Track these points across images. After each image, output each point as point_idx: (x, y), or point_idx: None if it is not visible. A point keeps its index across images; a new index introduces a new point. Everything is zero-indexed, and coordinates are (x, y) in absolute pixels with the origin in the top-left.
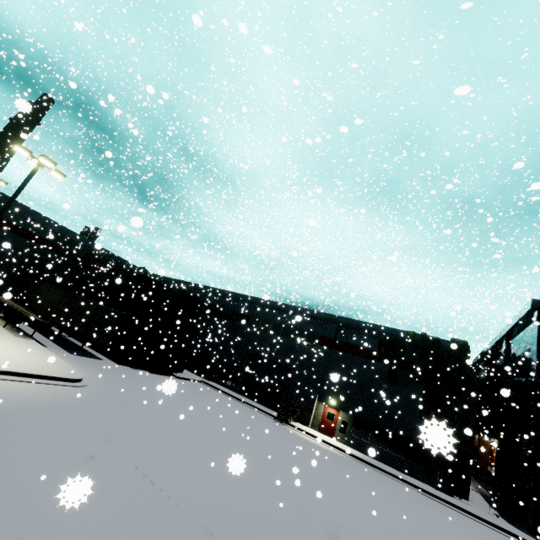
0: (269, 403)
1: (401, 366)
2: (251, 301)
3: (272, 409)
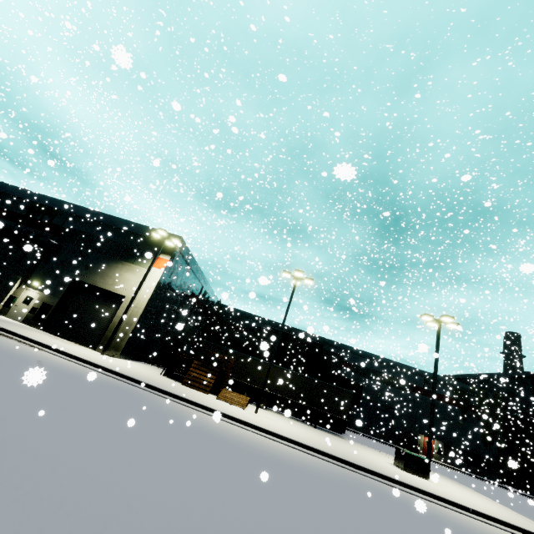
0: (380, 436)
1: (467, 408)
2: (351, 351)
3: (384, 441)
